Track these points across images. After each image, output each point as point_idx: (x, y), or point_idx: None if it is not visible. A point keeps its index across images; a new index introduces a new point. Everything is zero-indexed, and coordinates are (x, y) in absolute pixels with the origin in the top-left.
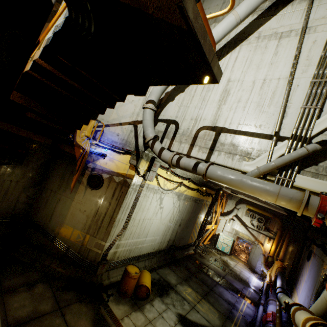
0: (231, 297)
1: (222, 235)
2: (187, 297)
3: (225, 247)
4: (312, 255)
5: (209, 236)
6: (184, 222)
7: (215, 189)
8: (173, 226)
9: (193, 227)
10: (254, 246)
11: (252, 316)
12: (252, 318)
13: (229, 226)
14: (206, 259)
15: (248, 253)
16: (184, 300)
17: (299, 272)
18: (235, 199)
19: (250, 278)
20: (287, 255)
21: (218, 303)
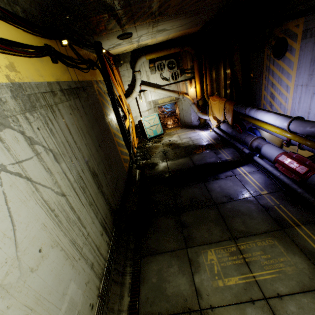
0: (232, 182)
1: (144, 119)
2: (234, 286)
3: (156, 129)
4: (294, 40)
5: (133, 133)
6: (96, 160)
7: (91, 46)
8: (84, 198)
9: (115, 146)
10: (179, 103)
11: (269, 181)
12: (274, 184)
13: (143, 103)
14: (158, 163)
15: (170, 116)
16: (245, 311)
17: (252, 88)
18: (127, 60)
19: (202, 137)
20: (214, 84)
21: (248, 218)
